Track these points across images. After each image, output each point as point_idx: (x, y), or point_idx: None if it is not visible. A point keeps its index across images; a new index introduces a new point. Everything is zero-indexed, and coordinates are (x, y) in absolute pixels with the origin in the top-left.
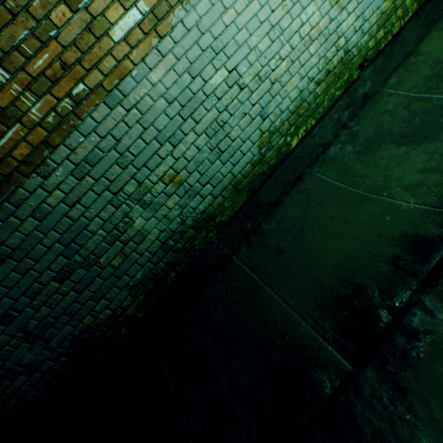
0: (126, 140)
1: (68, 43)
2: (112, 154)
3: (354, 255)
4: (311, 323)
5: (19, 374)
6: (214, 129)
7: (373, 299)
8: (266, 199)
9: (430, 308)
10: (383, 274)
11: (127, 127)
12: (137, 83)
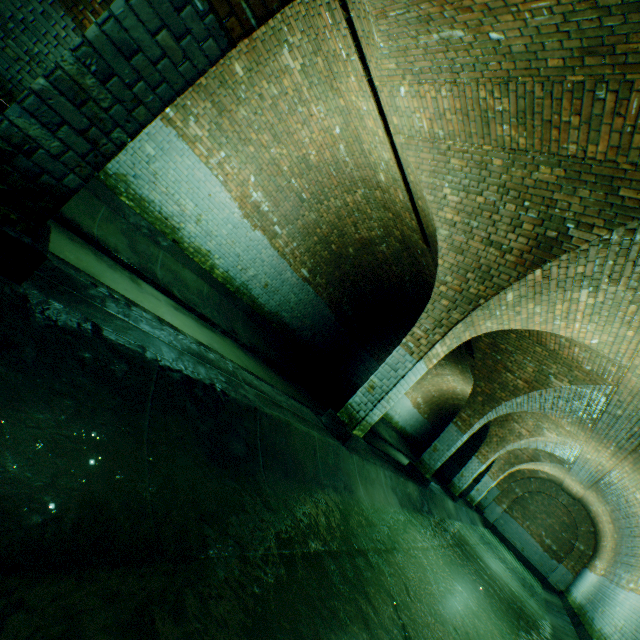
0: None
1: None
2: None
3: None
4: None
5: None
6: None
7: None
8: None
9: None
10: None
11: None
12: None
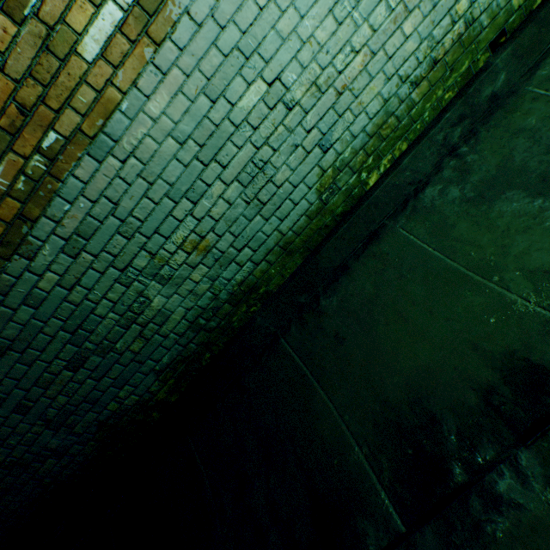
0: (126, 201)
1: (21, 74)
2: (111, 222)
3: (435, 367)
4: (365, 452)
5: (48, 457)
6: (251, 172)
7: (448, 442)
8: (328, 264)
9: (525, 471)
10: (467, 409)
11: (125, 184)
12: (130, 120)
